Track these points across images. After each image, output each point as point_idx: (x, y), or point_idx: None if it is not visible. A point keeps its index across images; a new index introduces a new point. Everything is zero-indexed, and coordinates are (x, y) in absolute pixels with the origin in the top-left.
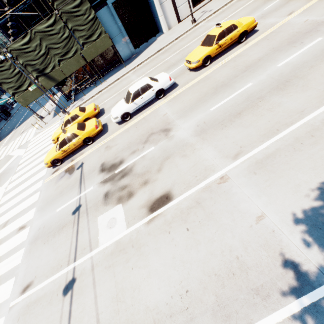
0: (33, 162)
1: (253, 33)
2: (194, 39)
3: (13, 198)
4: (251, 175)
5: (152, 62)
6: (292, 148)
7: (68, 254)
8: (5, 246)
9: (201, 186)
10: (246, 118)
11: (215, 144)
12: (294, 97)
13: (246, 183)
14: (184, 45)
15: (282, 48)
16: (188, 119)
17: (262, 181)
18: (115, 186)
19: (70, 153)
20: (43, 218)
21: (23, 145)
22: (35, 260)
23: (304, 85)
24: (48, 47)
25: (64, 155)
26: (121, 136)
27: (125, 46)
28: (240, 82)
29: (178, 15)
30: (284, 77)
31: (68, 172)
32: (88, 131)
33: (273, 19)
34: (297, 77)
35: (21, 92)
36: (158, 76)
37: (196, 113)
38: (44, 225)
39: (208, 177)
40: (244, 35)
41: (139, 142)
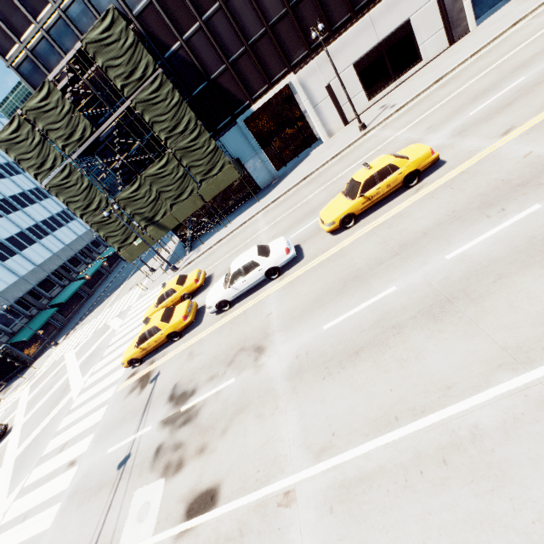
0: (120, 348)
1: (435, 168)
2: (354, 162)
3: (85, 403)
4: (325, 511)
5: (291, 198)
6: (403, 476)
7: (88, 543)
8: (49, 488)
9: (257, 496)
10: (363, 367)
11: (304, 409)
12: (448, 346)
13: (312, 527)
14: (337, 172)
15: (467, 214)
16: (290, 337)
17: (335, 537)
18: (171, 438)
19: (151, 351)
20: (93, 458)
21: (123, 312)
22: (60, 533)
23: (472, 321)
24: (159, 191)
25: (143, 353)
26: (210, 340)
27: (263, 169)
28: (381, 279)
29: (344, 115)
30: (448, 288)
31: (141, 383)
32: (174, 324)
33: (475, 142)
34: (468, 295)
35: (127, 246)
36: (273, 245)
37: (304, 327)
38: (89, 471)
39: (272, 481)
40: (414, 176)
41: (224, 359)
